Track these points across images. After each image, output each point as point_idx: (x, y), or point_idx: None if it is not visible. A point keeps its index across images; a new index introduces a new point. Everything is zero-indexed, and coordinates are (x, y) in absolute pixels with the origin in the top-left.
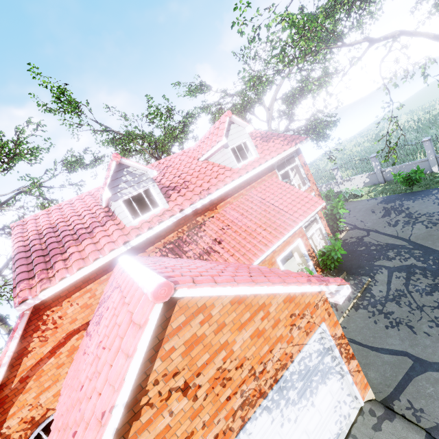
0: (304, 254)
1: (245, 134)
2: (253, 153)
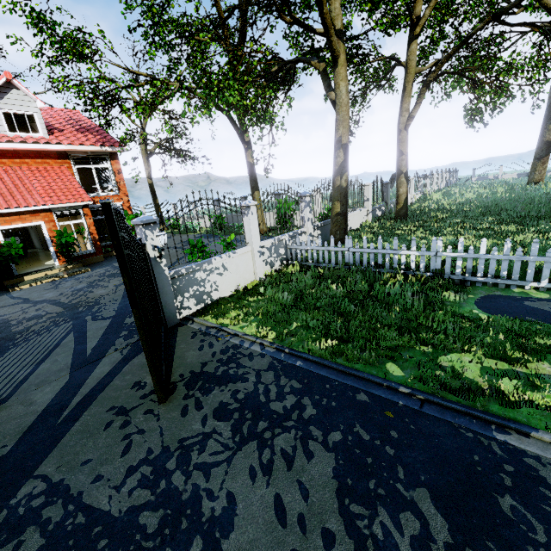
0: (46, 238)
1: (34, 108)
2: (40, 131)
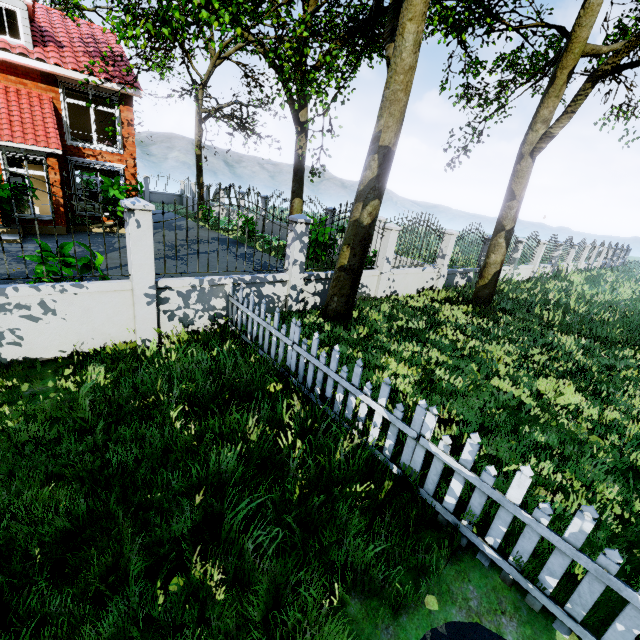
0: None
1: (18, 1)
2: (22, 37)
